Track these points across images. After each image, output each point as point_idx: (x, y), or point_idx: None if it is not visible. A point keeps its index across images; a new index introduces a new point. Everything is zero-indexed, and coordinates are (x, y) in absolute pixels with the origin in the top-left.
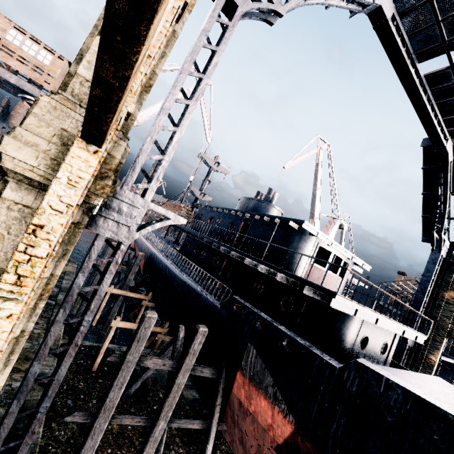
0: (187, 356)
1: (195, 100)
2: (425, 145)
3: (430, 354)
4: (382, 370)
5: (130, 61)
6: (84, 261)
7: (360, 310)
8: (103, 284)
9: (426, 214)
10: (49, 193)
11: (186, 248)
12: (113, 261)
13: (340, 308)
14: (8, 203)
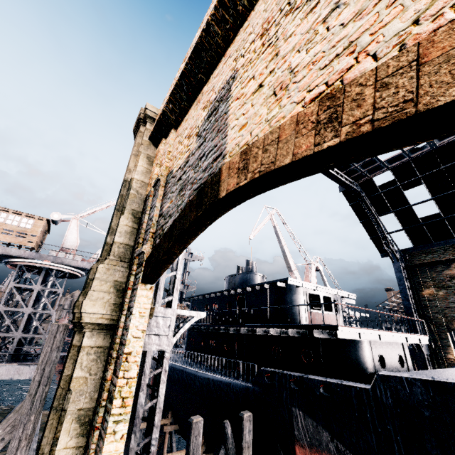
0: (243, 452)
1: None
2: (342, 190)
3: (447, 353)
4: (400, 373)
5: (189, 242)
6: (141, 379)
7: (361, 332)
8: (160, 395)
9: (372, 236)
10: (130, 327)
11: (192, 345)
12: (163, 370)
13: (346, 336)
14: (87, 350)
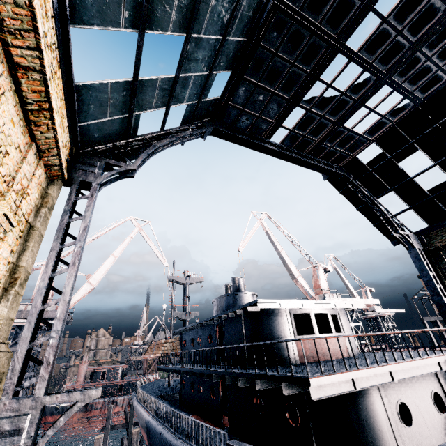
0: None
1: (72, 265)
2: (327, 178)
3: None
4: None
5: None
6: None
7: (356, 377)
8: None
9: (375, 223)
10: None
11: (184, 390)
12: None
13: (329, 392)
14: None
